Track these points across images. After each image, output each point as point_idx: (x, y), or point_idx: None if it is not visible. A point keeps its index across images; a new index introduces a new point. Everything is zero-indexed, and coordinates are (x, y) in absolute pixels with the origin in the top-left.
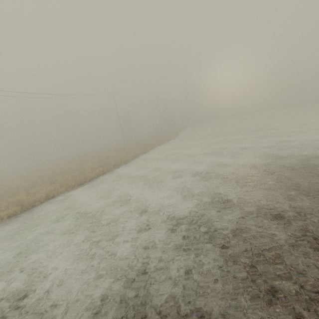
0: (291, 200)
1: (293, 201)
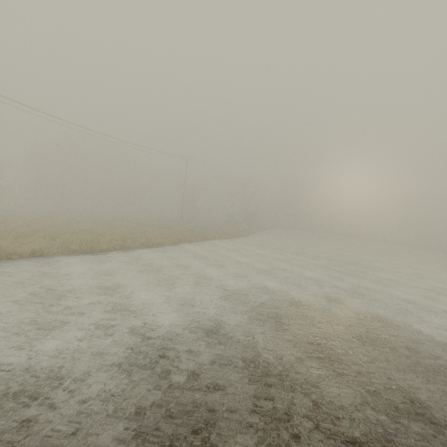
0: (300, 363)
1: (302, 364)
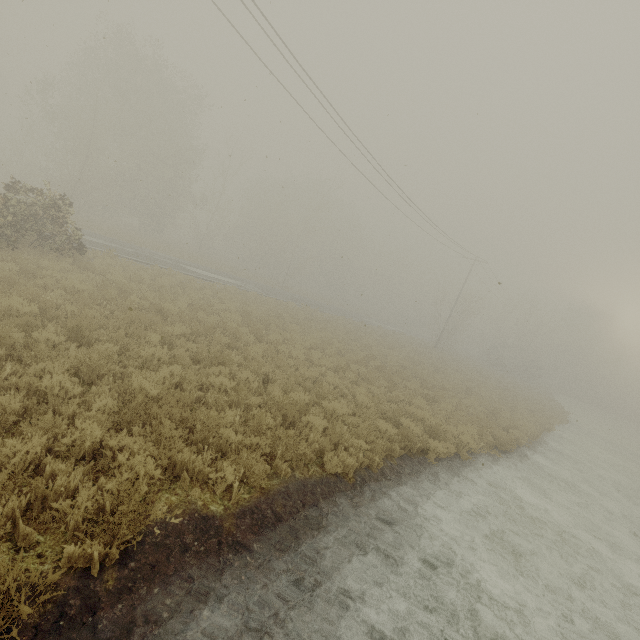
0: None
1: None
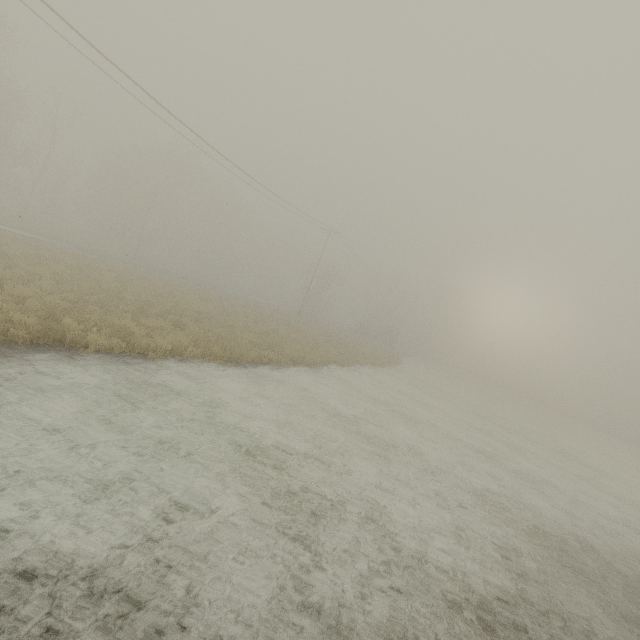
0: None
1: None
